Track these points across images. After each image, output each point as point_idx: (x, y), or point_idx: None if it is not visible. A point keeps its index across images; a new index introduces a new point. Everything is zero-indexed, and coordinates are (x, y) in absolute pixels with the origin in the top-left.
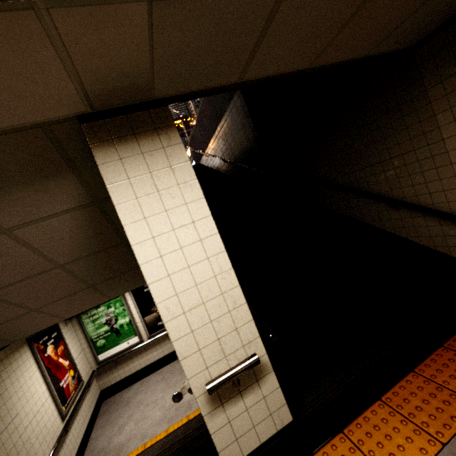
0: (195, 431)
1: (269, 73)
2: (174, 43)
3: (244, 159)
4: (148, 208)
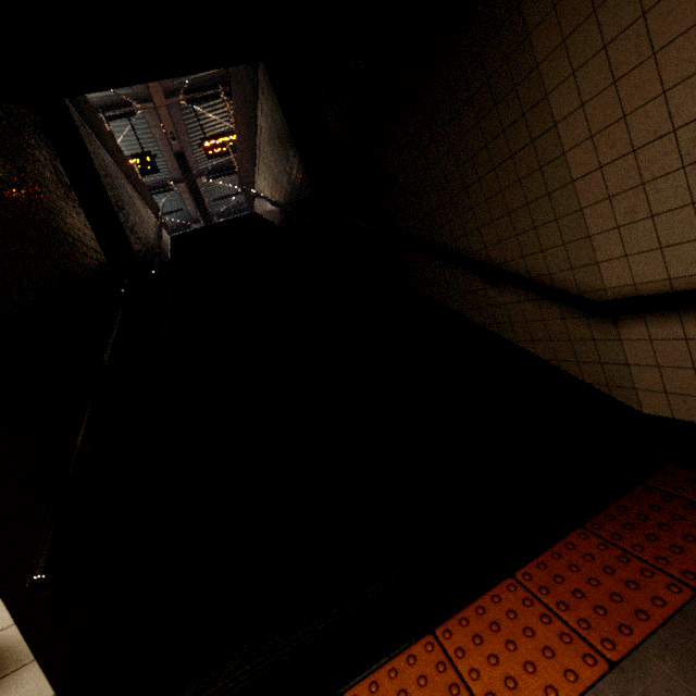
0: None
1: None
2: None
3: (292, 198)
4: None
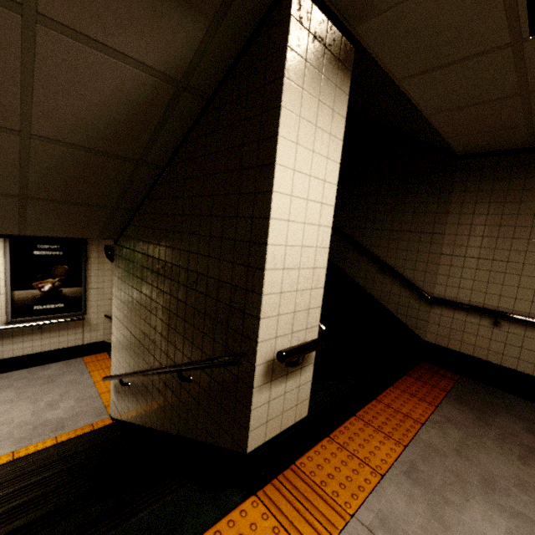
0: (95, 447)
1: (413, 95)
2: (441, 2)
3: None
4: (303, 136)
